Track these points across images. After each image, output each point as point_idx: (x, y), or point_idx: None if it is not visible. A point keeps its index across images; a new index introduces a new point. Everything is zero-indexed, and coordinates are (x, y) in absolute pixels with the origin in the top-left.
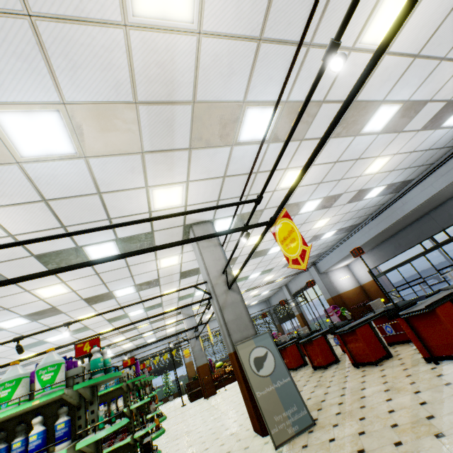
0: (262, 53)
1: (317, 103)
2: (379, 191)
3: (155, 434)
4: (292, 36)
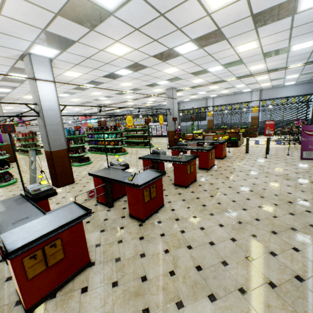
0: None
1: None
2: None
3: (118, 154)
4: None
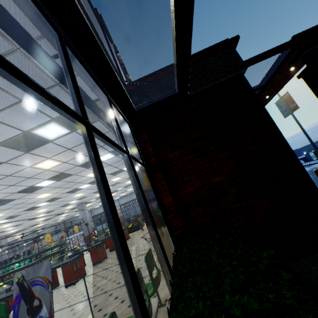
0: None
1: None
2: (112, 154)
3: None
4: None
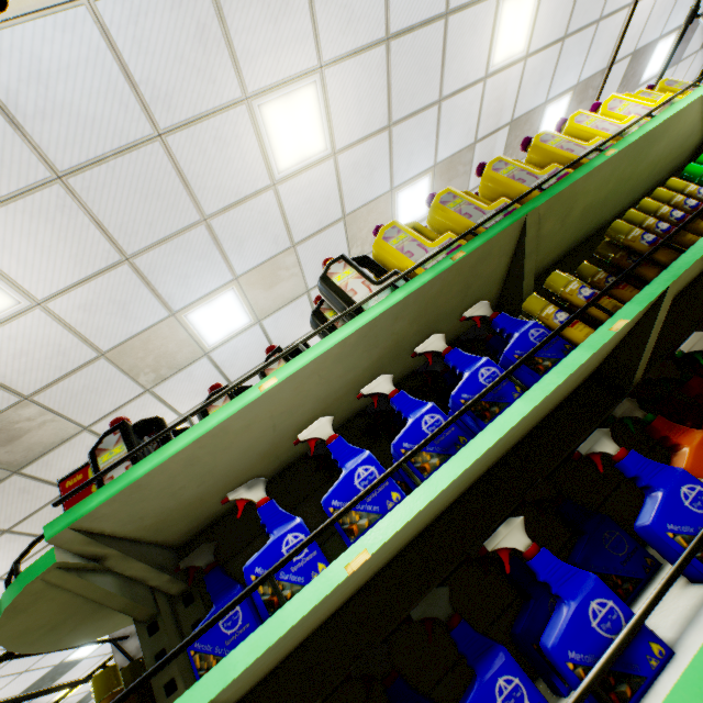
0: (564, 49)
1: (601, 73)
2: None
3: None
4: (586, 21)
